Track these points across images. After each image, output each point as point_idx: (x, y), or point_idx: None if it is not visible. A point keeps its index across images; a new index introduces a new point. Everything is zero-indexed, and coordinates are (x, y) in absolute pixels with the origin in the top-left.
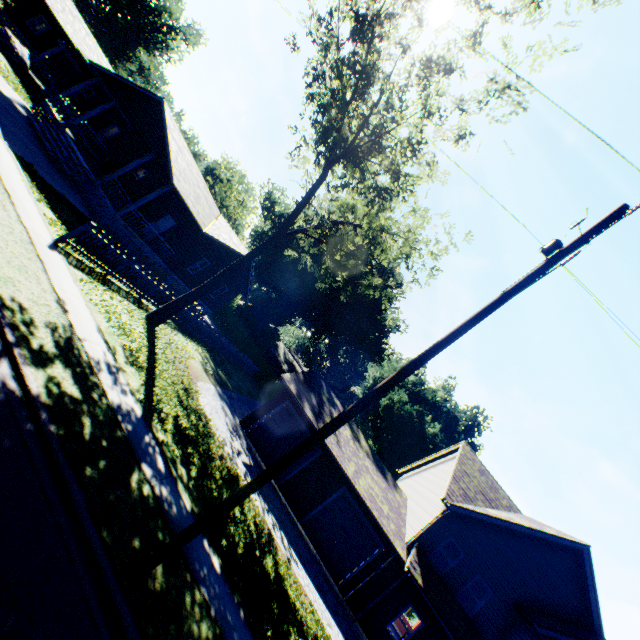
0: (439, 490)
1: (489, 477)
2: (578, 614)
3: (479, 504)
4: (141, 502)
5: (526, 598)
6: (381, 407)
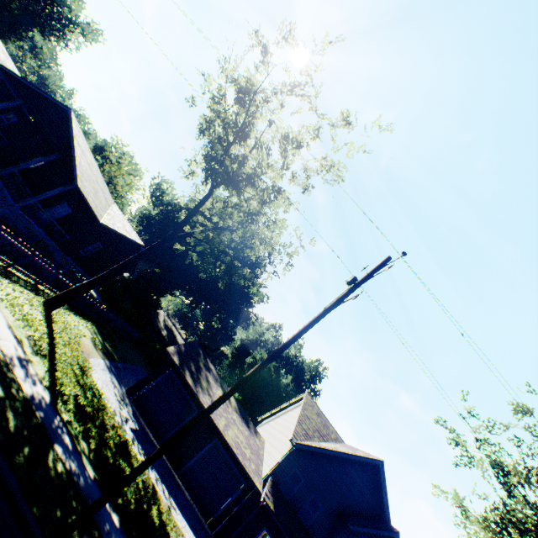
0: (288, 432)
1: (323, 418)
2: (376, 511)
3: (316, 440)
4: (57, 478)
5: (345, 506)
6: (246, 364)
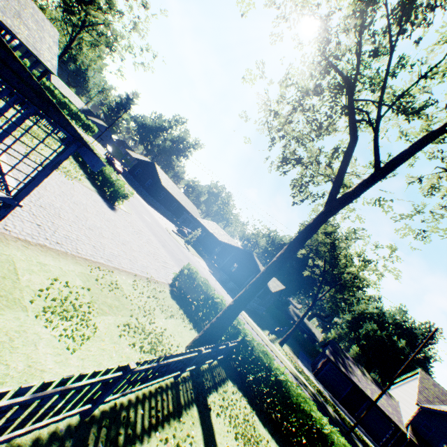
0: (413, 397)
1: (439, 387)
2: None
3: (436, 403)
4: (335, 418)
5: None
6: (361, 335)
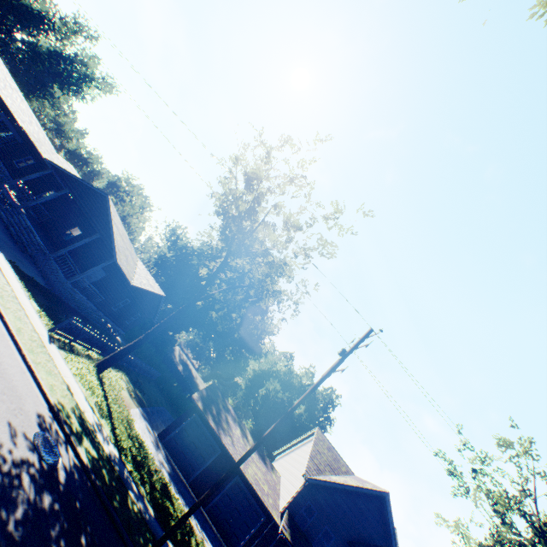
0: (302, 467)
1: (334, 451)
2: (384, 540)
3: (327, 473)
4: (136, 516)
5: (355, 536)
6: (260, 396)
